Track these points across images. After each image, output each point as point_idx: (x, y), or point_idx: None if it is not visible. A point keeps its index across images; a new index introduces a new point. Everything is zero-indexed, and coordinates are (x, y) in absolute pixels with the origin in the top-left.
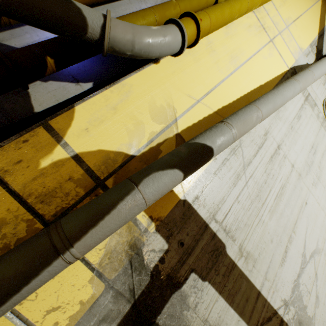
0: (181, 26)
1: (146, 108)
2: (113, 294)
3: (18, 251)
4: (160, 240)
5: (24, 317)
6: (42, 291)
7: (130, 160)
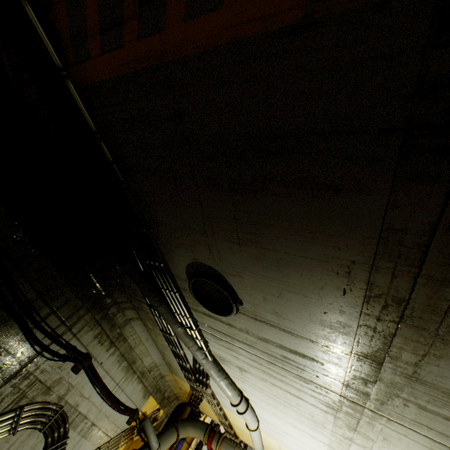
0: None
1: None
2: None
3: None
4: None
5: None
6: None
7: None
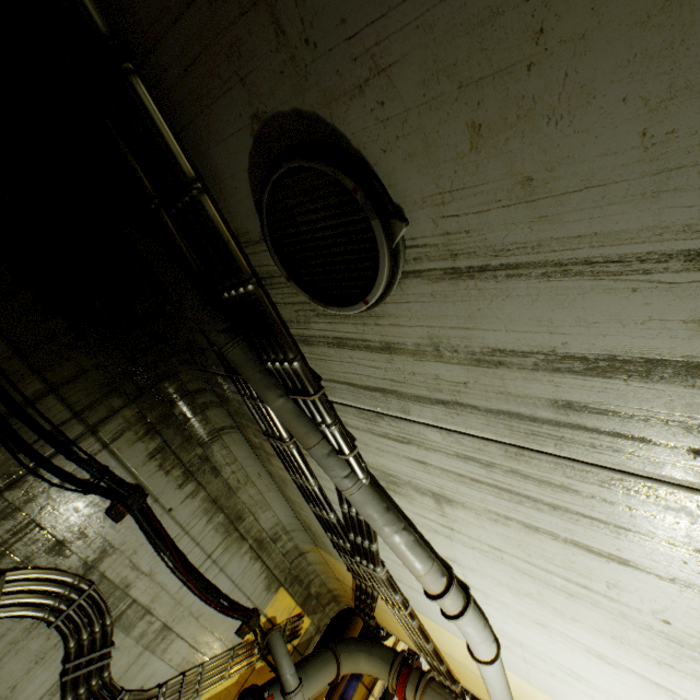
0: None
1: None
2: None
3: None
4: None
5: None
6: None
7: None
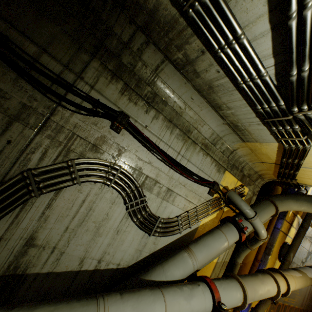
0: None
1: None
2: (296, 230)
3: (303, 231)
4: (301, 219)
5: (290, 237)
6: (291, 233)
7: None
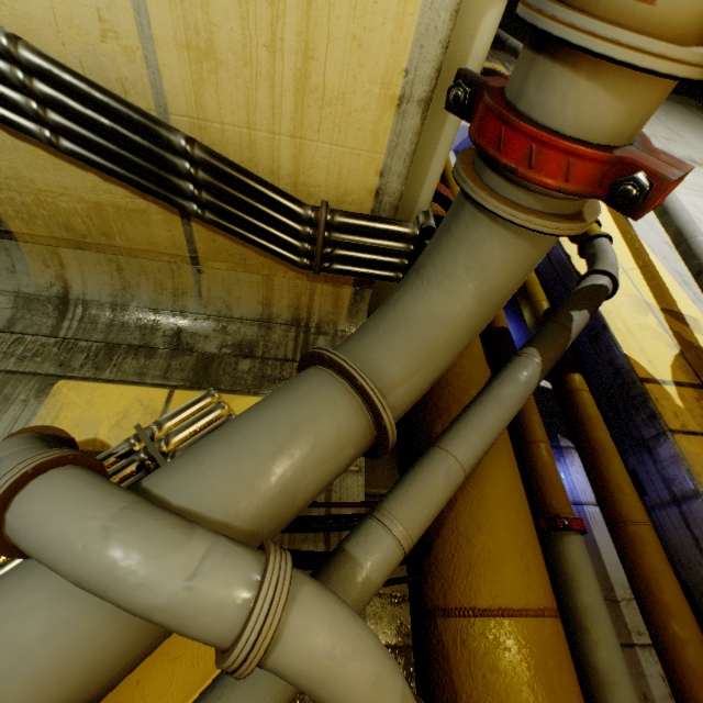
0: (607, 235)
1: (630, 312)
2: None
3: None
4: None
5: None
6: None
7: (684, 356)
